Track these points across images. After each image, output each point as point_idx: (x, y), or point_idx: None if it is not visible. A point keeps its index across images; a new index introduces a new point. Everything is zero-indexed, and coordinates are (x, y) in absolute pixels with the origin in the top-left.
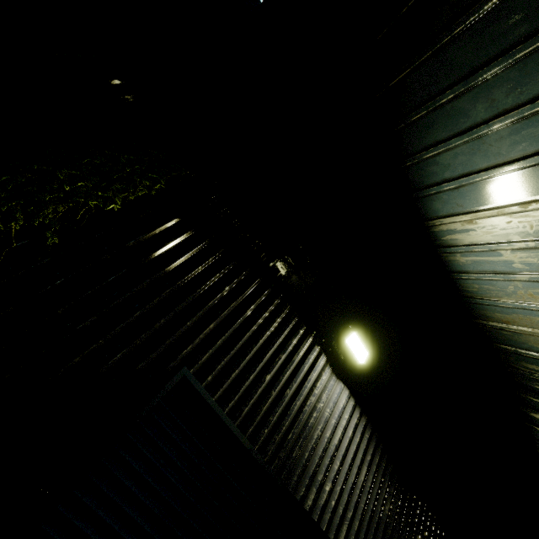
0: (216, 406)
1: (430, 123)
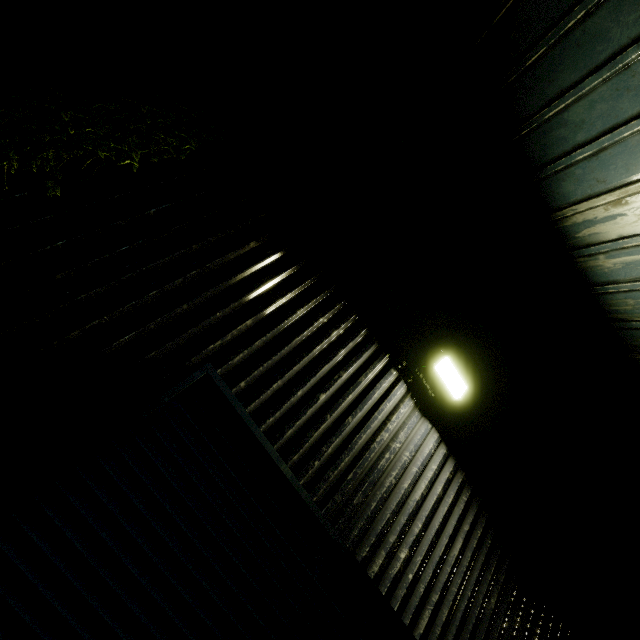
0: (247, 418)
1: (553, 63)
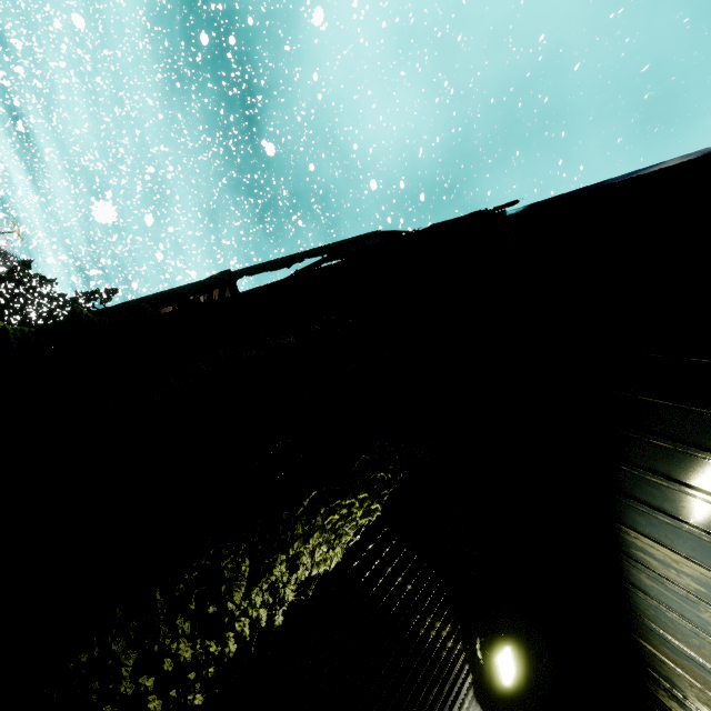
0: None
1: (672, 459)
